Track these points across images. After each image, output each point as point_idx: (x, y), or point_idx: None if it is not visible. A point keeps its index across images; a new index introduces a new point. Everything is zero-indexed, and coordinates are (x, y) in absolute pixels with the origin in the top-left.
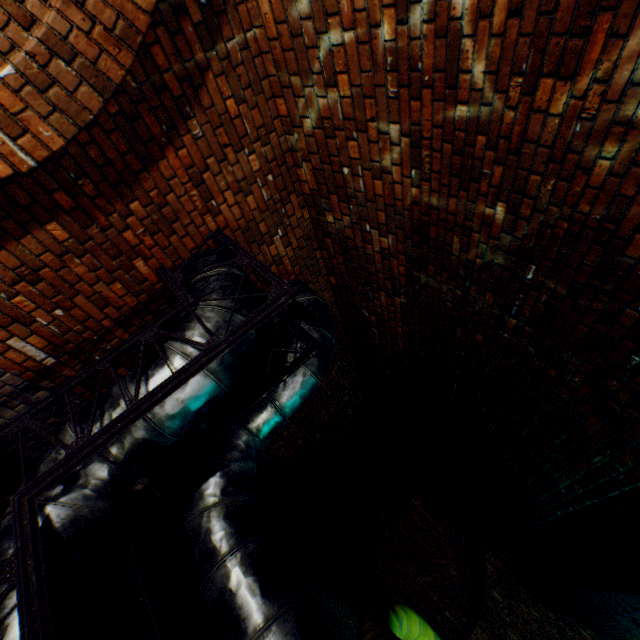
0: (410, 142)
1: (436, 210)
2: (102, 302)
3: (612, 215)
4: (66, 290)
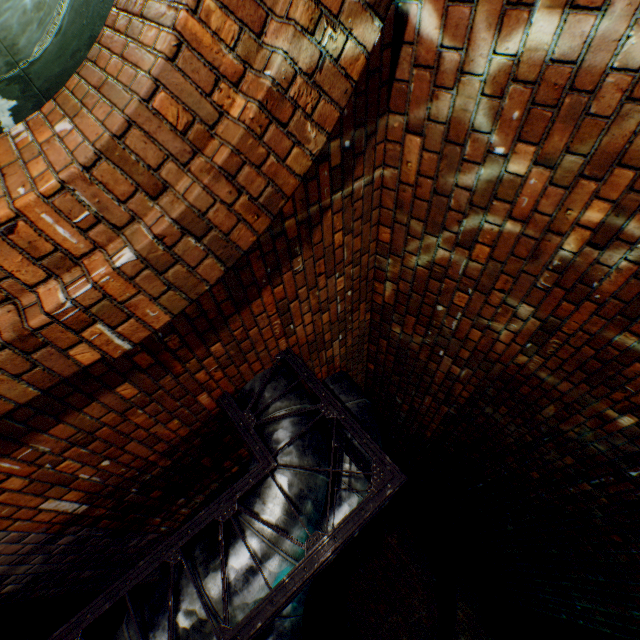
0: (540, 325)
1: (540, 379)
2: (154, 440)
3: None
4: (119, 440)
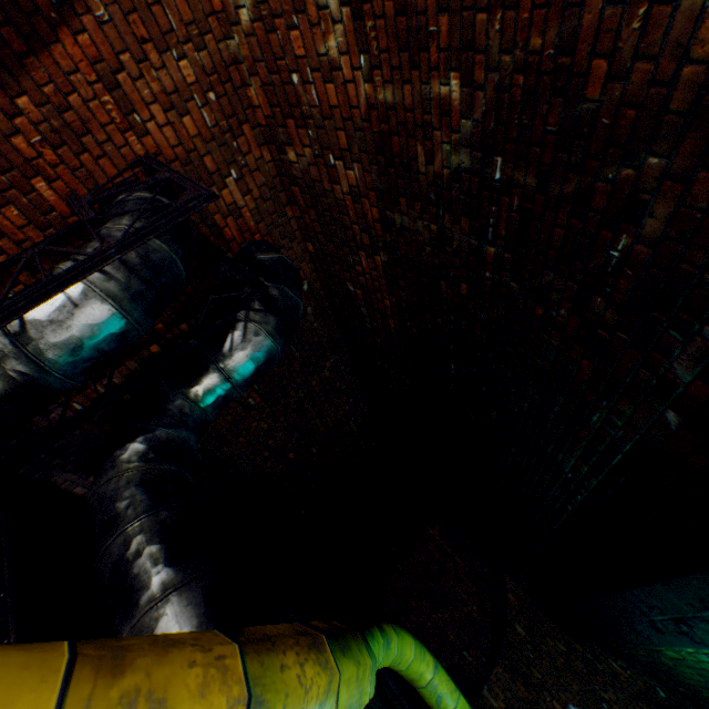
0: (352, 13)
1: (394, 110)
2: None
3: (565, 42)
4: None
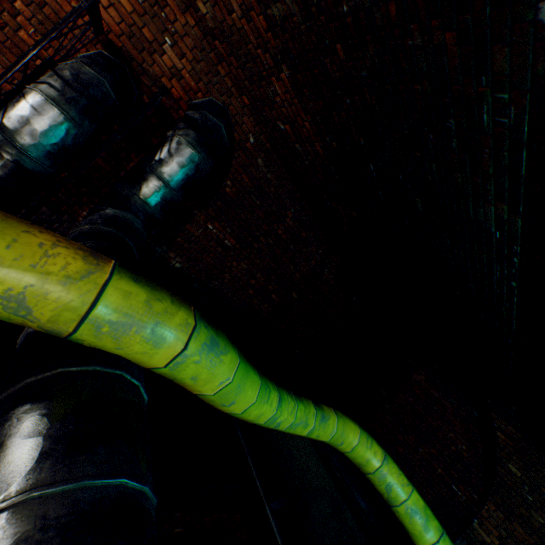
0: None
1: None
2: None
3: None
4: None
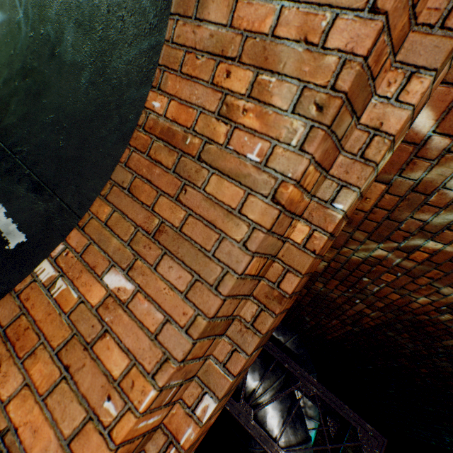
0: None
1: (447, 326)
2: None
3: None
4: None
